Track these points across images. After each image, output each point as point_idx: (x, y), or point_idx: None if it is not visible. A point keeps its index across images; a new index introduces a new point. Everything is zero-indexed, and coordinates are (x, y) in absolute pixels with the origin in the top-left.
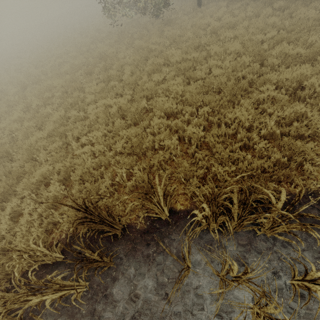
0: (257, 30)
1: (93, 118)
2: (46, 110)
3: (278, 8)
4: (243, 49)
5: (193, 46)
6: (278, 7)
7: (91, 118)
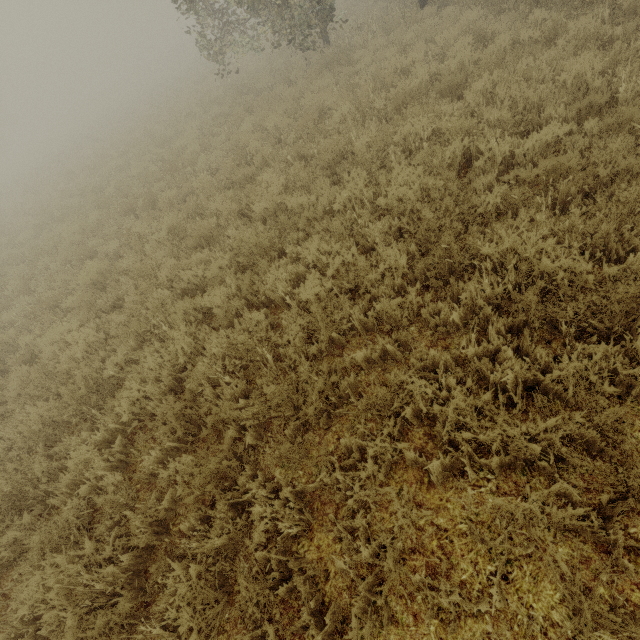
0: (507, 115)
1: (22, 380)
2: (6, 314)
3: (631, 5)
4: (420, 202)
5: (322, 160)
6: (634, 3)
7: (13, 382)
